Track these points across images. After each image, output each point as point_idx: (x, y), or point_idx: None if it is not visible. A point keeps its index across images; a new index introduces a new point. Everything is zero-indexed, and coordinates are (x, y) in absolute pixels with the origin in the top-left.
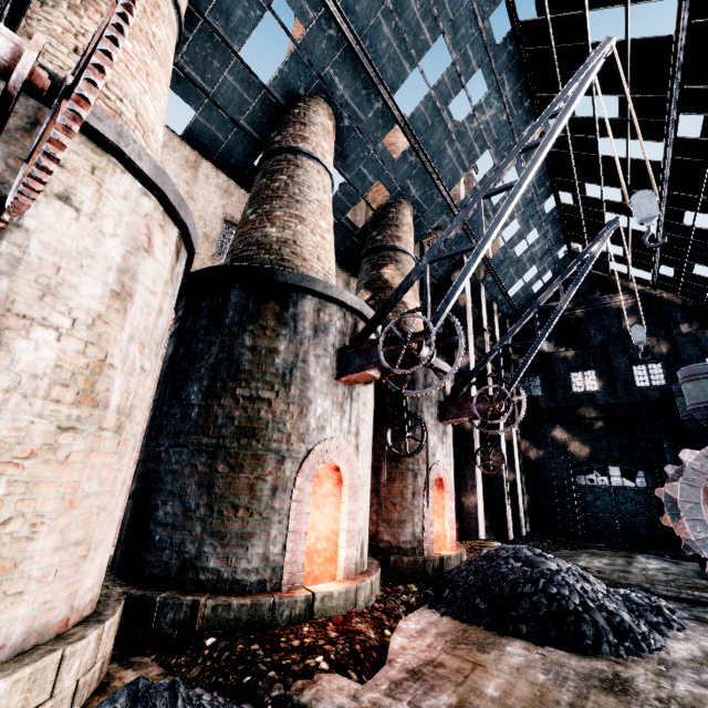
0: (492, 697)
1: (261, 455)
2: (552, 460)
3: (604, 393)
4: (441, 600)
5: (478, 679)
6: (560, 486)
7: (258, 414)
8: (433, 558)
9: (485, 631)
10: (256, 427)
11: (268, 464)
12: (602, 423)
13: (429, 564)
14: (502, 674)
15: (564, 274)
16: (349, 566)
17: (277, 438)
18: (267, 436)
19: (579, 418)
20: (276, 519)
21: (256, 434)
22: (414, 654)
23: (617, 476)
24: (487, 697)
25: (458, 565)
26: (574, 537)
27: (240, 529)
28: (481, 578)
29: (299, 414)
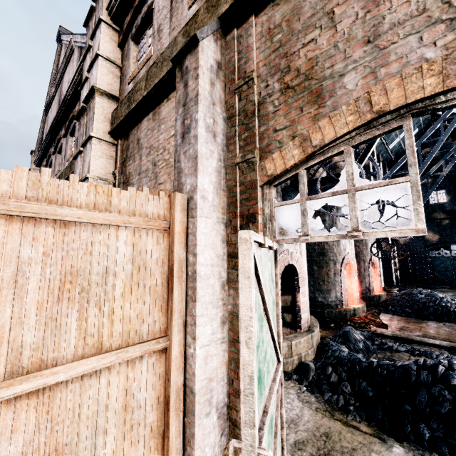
0: (433, 333)
1: (328, 262)
2: (414, 244)
3: (450, 203)
4: (388, 310)
5: (425, 330)
6: (419, 257)
7: (324, 247)
8: (376, 296)
9: (414, 319)
10: (324, 252)
11: (331, 265)
12: (448, 221)
13: (375, 298)
14: (432, 328)
15: (446, 157)
16: (357, 299)
17: (332, 255)
18: (328, 255)
19: (433, 219)
20: (337, 284)
21: (324, 254)
22: (395, 325)
23: (455, 250)
24: (431, 333)
25: (389, 298)
26: (427, 283)
27: (326, 288)
28: (405, 302)
29: (337, 245)
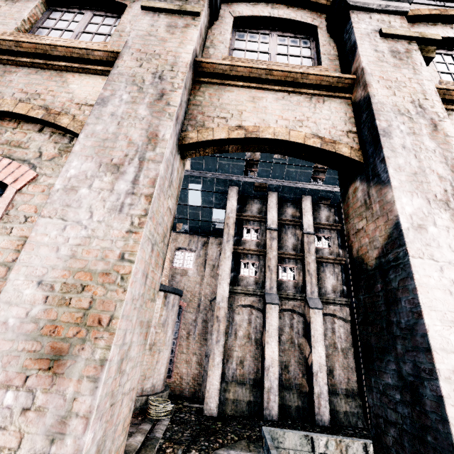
0: None
1: None
2: None
3: None
4: None
5: None
6: None
7: None
8: None
9: None
10: None
11: None
12: None
13: None
14: None
15: None
16: None
17: None
18: None
19: None
20: None
21: None
22: None
23: None
24: None
25: None
26: None
27: None
28: None
29: None
